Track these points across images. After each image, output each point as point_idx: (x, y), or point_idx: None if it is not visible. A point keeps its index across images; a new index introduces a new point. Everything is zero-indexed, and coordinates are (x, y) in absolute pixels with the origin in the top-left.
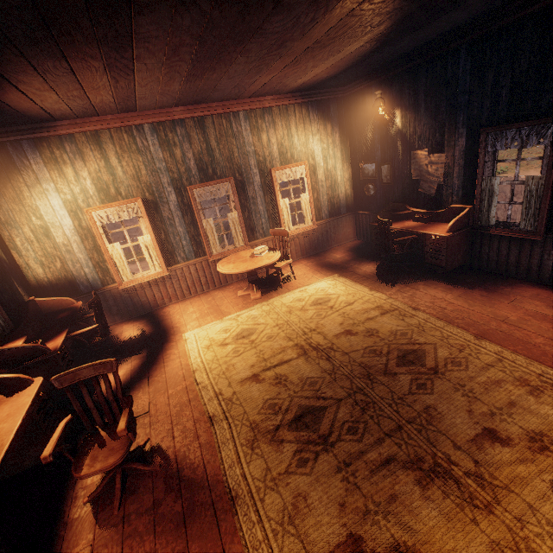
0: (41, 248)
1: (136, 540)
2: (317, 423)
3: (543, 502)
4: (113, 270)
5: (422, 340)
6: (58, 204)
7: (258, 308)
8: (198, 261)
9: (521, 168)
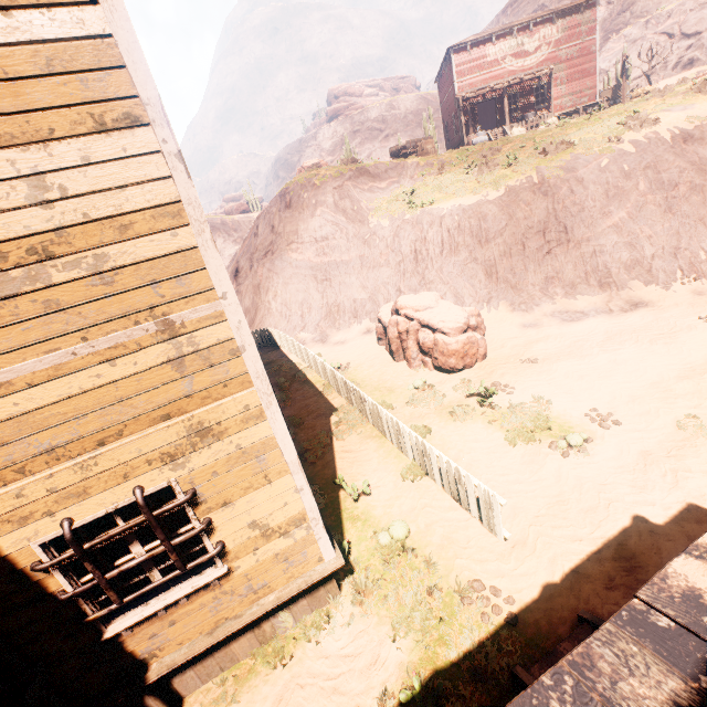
0: None
1: None
2: None
3: None
4: None
5: None
6: None
7: None
8: None
9: (447, 199)
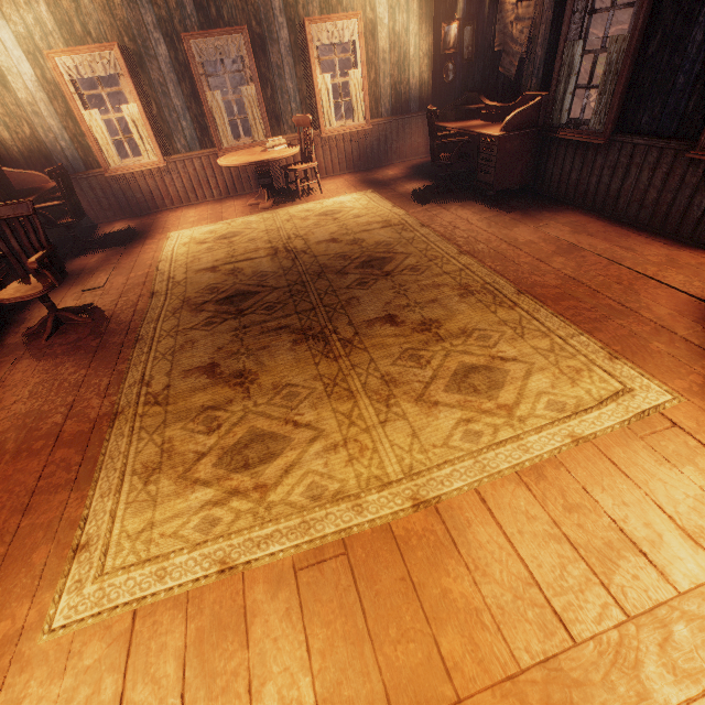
0: (2, 104)
1: (52, 357)
2: (242, 302)
3: (386, 359)
4: (95, 149)
5: (401, 251)
6: (9, 39)
7: (260, 215)
8: (204, 154)
9: None
